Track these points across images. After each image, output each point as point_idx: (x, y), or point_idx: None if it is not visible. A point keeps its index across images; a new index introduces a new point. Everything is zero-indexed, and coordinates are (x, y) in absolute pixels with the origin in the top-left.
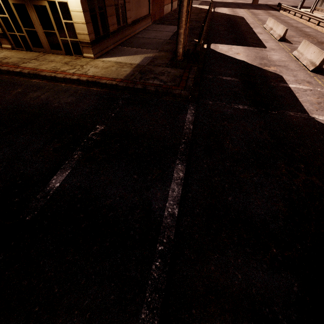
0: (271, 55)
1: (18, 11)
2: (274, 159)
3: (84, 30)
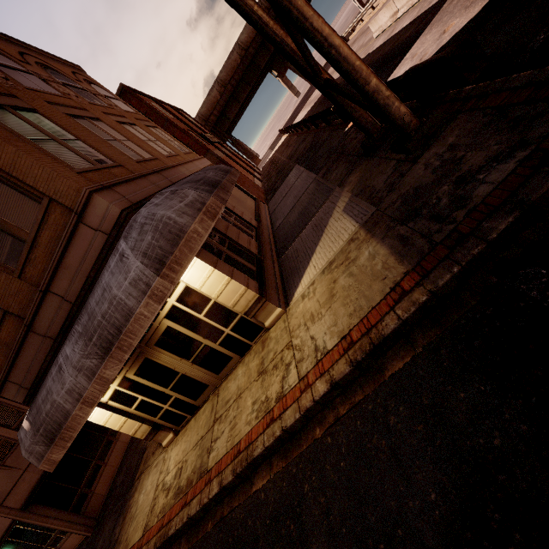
0: None
1: (146, 376)
2: None
3: (236, 290)
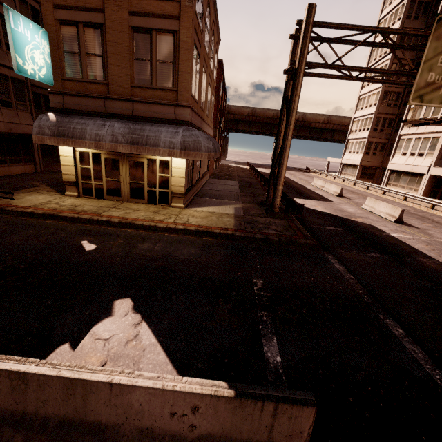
0: (345, 208)
1: (107, 164)
2: None
3: (181, 182)
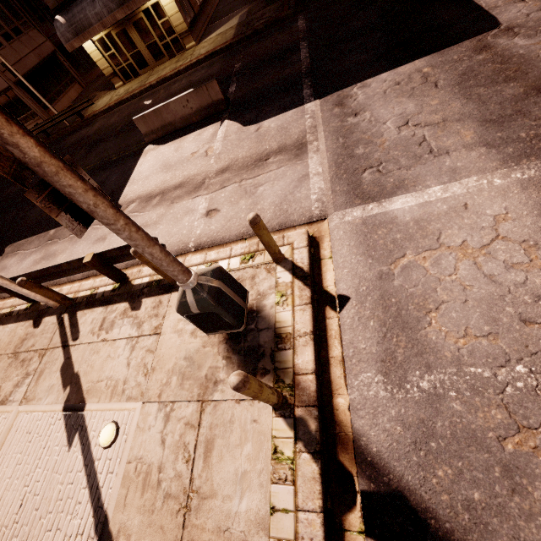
0: None
1: (121, 40)
2: (372, 0)
3: (179, 19)
